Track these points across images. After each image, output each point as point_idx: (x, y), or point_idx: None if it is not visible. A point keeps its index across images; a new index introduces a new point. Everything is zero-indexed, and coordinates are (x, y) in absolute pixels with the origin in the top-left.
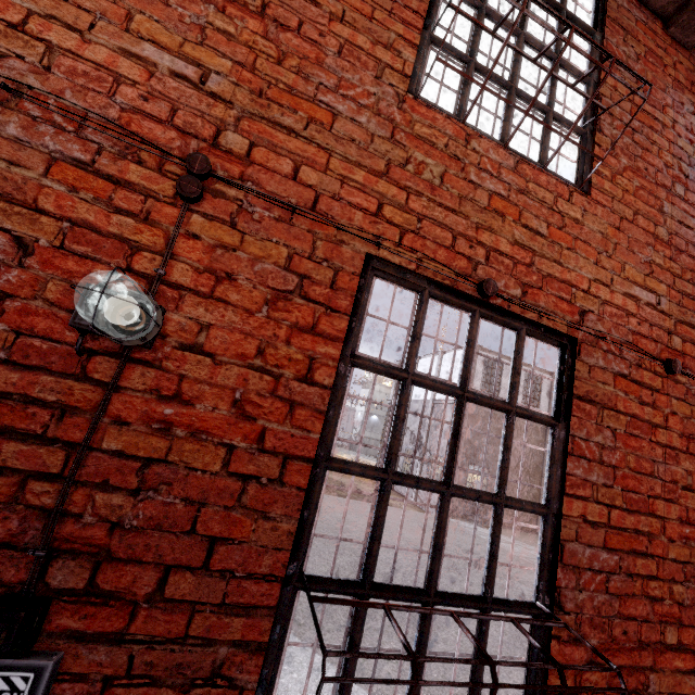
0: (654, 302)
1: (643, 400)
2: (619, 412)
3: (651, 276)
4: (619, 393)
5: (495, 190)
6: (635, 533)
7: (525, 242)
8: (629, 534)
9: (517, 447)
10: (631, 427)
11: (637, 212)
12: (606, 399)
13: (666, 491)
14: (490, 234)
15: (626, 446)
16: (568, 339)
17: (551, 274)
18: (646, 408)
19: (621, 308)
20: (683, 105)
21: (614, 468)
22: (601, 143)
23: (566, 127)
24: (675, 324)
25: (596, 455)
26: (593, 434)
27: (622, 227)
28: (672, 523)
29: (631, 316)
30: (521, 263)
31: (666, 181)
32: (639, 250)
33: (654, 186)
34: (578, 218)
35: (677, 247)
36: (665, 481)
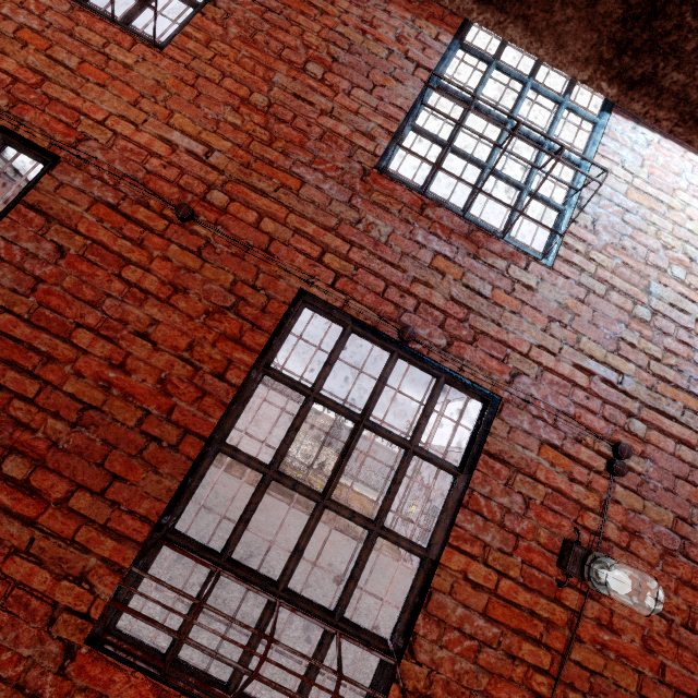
0: (204, 155)
1: (126, 234)
2: (80, 234)
3: (214, 132)
4: (92, 218)
5: (31, 25)
6: (29, 348)
7: (42, 69)
8: (18, 346)
9: None
10: (90, 252)
11: (230, 76)
12: (68, 217)
13: (106, 327)
14: (1, 55)
15: (69, 266)
16: (55, 158)
17: (60, 99)
18: (126, 243)
19: (147, 149)
20: (371, 1)
21: (37, 279)
22: (209, 13)
23: (180, 0)
24: (229, 182)
25: (19, 260)
26: (27, 241)
27: (196, 83)
28: (96, 361)
29: (158, 158)
30: (26, 83)
31: (296, 59)
32: (209, 106)
33: (272, 59)
34: (131, 65)
35: (277, 116)
36: (111, 317)
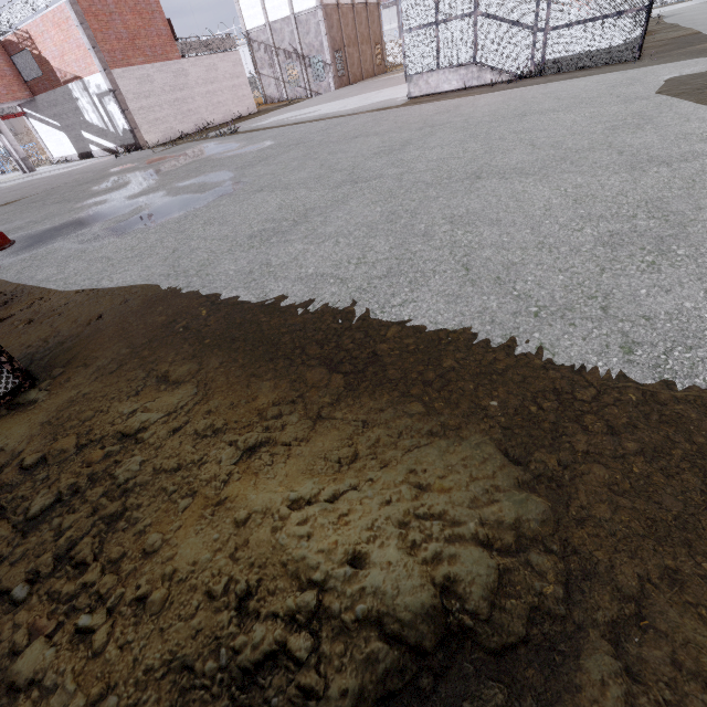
0: None
1: None
2: None
3: None
4: None
5: None
6: None
7: None
8: None
9: (346, 29)
10: None
11: None
12: None
13: None
14: None
15: None
16: None
17: None
18: None
19: None
20: None
21: None
22: None
23: None
24: None
25: None
26: None
27: None
28: None
29: None
30: None
31: None
32: None
33: None
34: None
35: None
36: None
